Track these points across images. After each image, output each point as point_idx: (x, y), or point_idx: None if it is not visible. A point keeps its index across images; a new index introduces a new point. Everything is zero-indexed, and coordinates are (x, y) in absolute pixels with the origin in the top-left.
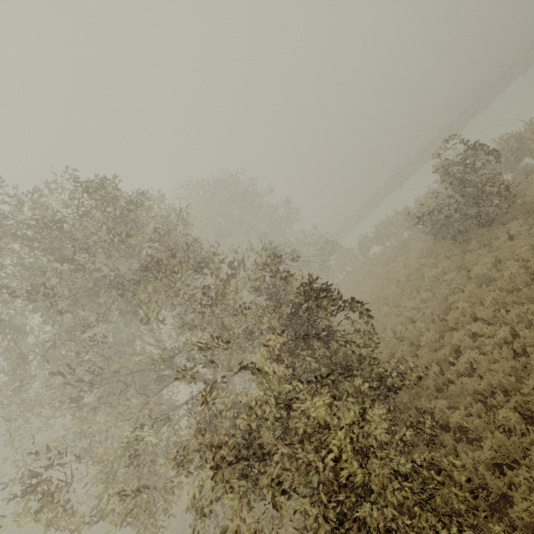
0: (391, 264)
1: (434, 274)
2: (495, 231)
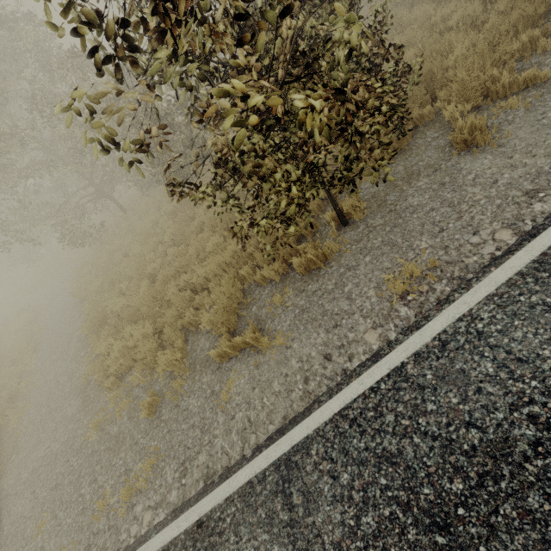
0: None
1: None
2: None
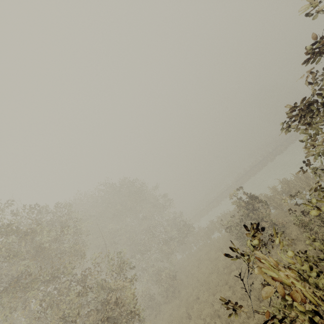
0: (218, 252)
1: (236, 274)
2: (272, 250)
